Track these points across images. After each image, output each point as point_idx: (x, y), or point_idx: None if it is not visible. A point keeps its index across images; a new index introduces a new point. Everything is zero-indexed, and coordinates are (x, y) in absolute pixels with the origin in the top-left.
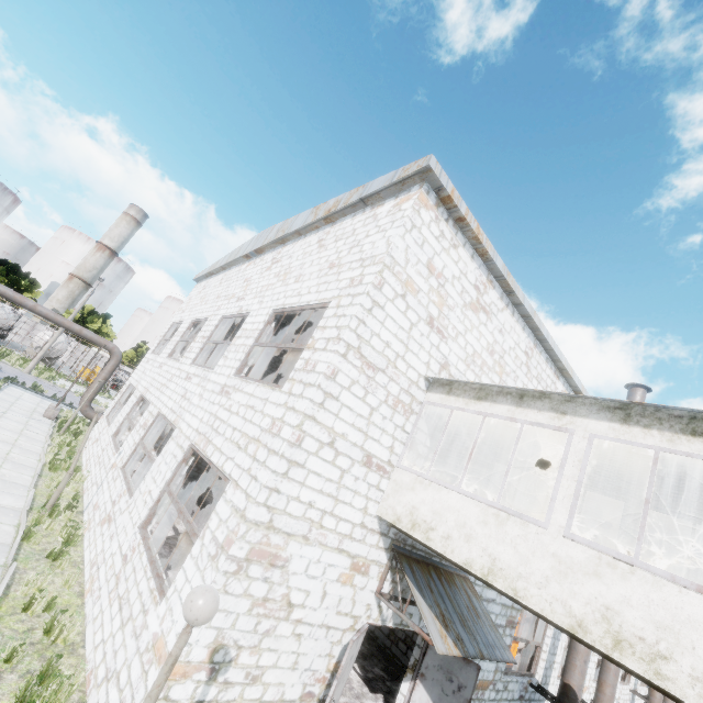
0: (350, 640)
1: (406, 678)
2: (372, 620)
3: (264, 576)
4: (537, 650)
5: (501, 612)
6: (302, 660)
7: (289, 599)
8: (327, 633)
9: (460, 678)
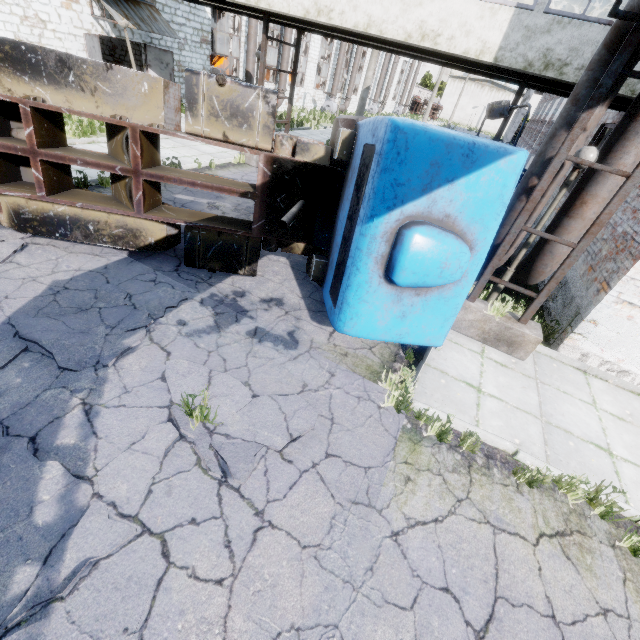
0: (83, 34)
1: (145, 71)
2: (100, 33)
3: (15, 3)
4: (238, 63)
5: (194, 33)
6: (71, 52)
7: (40, 18)
8: (76, 39)
9: (166, 61)
